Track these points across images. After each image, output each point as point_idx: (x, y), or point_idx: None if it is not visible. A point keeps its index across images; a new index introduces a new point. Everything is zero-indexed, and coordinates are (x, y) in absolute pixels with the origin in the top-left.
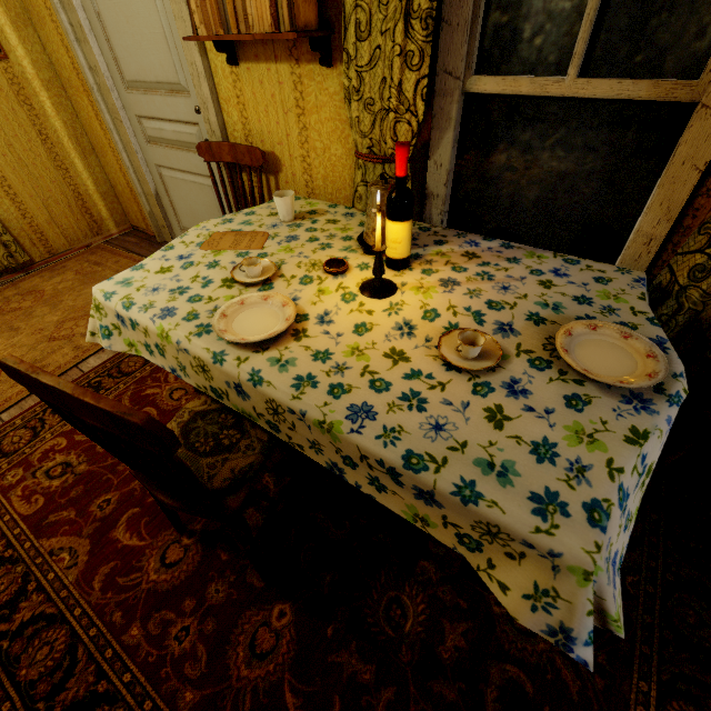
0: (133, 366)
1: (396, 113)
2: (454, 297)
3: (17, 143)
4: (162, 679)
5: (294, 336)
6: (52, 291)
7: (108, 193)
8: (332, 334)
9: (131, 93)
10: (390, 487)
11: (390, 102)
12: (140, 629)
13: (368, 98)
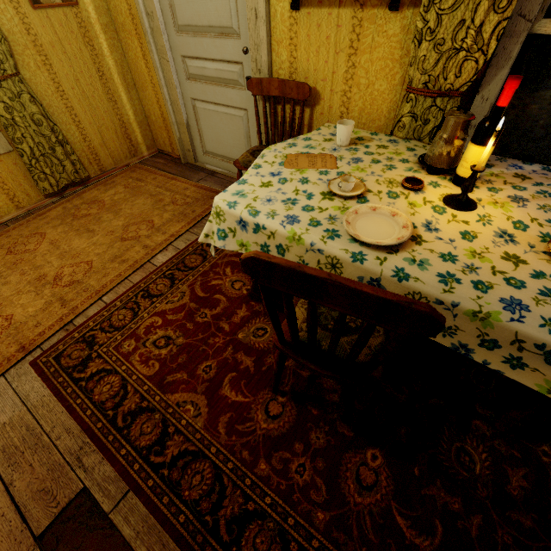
0: (195, 262)
1: (467, 52)
2: (530, 211)
3: (82, 79)
4: (296, 502)
5: (414, 240)
6: (111, 201)
7: (143, 122)
8: (446, 240)
9: (181, 36)
10: (533, 365)
11: (464, 42)
12: (266, 464)
13: (440, 38)
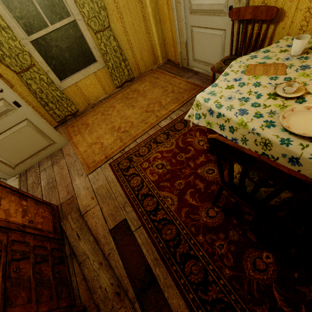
0: (180, 127)
1: None
2: None
3: (135, 23)
4: (215, 260)
5: None
6: (142, 90)
7: (161, 43)
8: None
9: None
10: None
11: None
12: (202, 237)
13: None
